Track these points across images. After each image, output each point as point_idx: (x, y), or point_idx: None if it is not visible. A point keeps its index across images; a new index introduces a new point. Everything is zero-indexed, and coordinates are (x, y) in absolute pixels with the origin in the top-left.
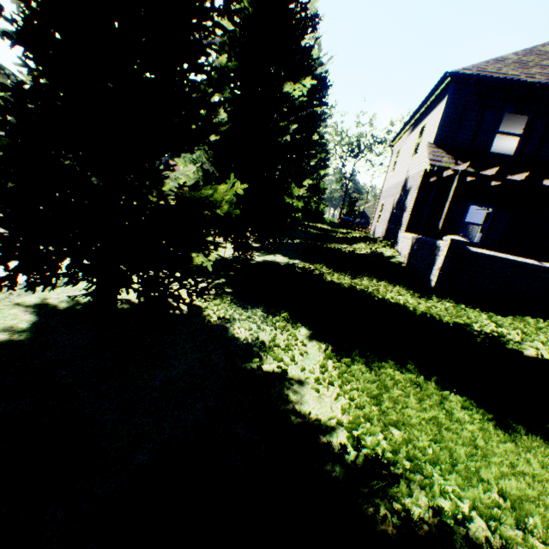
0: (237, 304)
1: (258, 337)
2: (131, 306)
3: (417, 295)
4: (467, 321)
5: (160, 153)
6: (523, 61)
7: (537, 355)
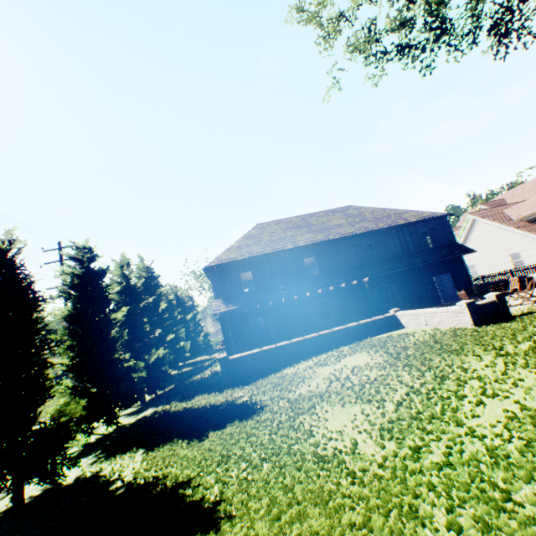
0: (106, 459)
1: (113, 468)
2: (35, 497)
3: (219, 393)
4: (229, 397)
5: (38, 410)
6: (241, 245)
7: (240, 401)
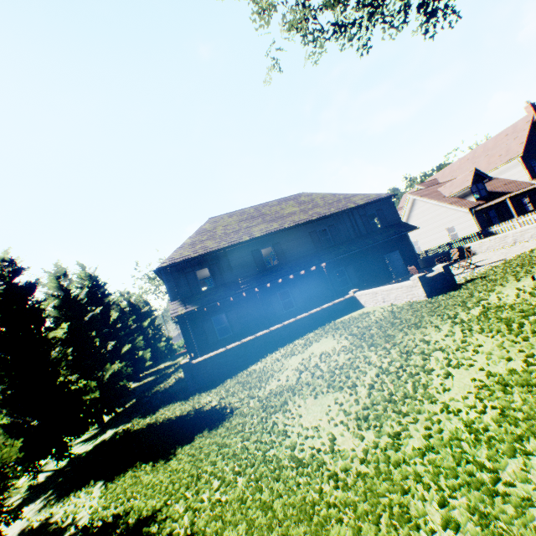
0: (57, 502)
1: (66, 511)
2: None
3: (185, 401)
4: (196, 405)
5: None
6: (194, 241)
7: (209, 407)
